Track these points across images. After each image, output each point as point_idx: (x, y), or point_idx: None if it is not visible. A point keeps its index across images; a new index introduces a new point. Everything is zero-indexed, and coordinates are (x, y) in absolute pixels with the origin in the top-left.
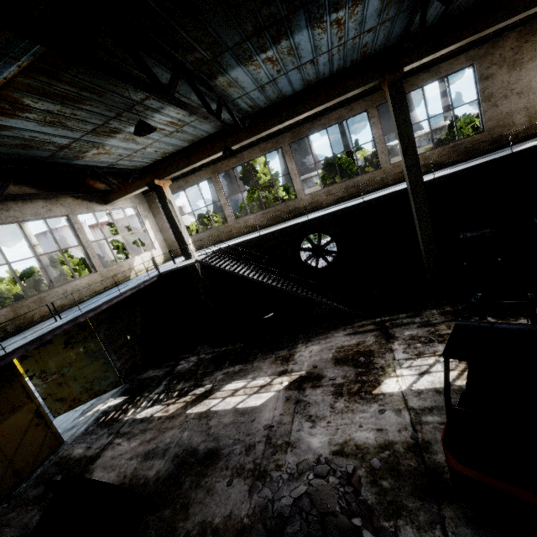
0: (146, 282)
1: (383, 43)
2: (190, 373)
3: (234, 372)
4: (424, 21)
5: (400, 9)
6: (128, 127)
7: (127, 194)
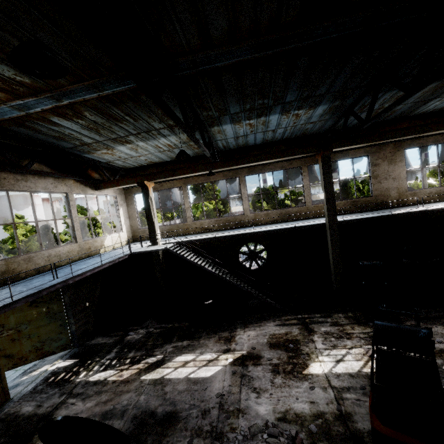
0: (120, 258)
1: (316, 130)
2: (141, 344)
3: (183, 347)
4: (345, 127)
5: (332, 116)
6: (139, 142)
7: (118, 186)
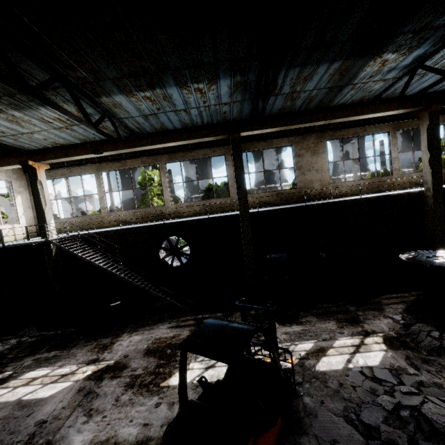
0: None
1: (238, 115)
2: None
3: (45, 359)
4: (258, 109)
5: (245, 98)
6: (11, 110)
7: None
